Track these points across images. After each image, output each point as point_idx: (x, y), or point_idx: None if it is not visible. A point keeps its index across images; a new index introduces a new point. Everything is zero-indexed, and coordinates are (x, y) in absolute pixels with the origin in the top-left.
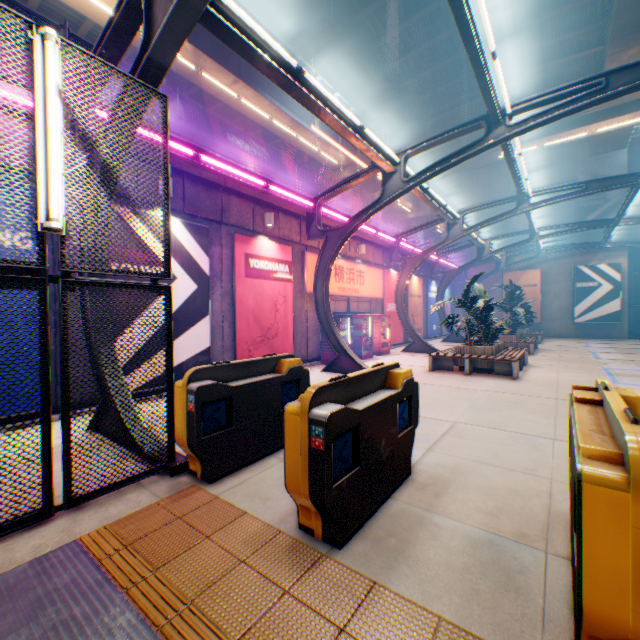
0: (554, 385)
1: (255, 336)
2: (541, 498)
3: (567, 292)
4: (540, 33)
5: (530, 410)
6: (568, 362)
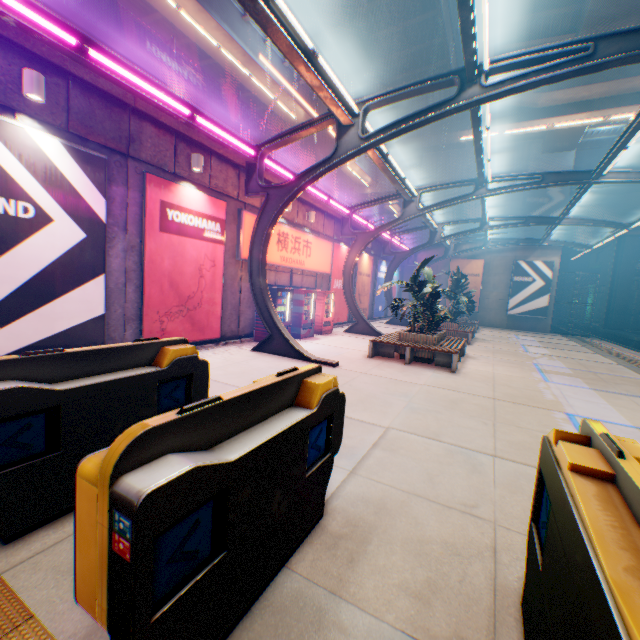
0: (491, 381)
1: (171, 305)
2: (485, 560)
3: (505, 285)
4: (519, 5)
5: (469, 413)
6: (502, 355)
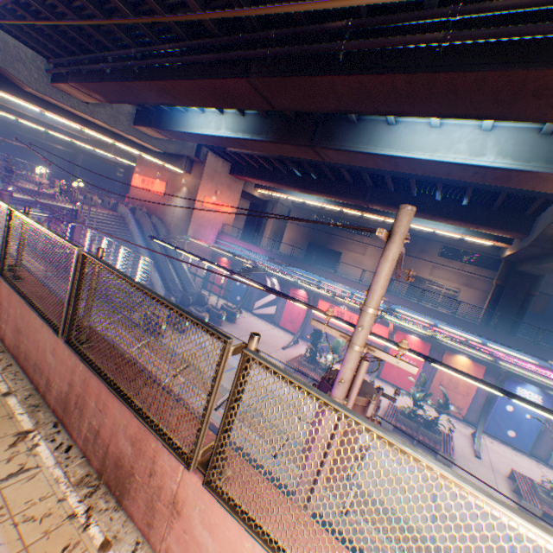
0: None
1: (288, 318)
2: None
3: None
4: None
5: None
6: None
